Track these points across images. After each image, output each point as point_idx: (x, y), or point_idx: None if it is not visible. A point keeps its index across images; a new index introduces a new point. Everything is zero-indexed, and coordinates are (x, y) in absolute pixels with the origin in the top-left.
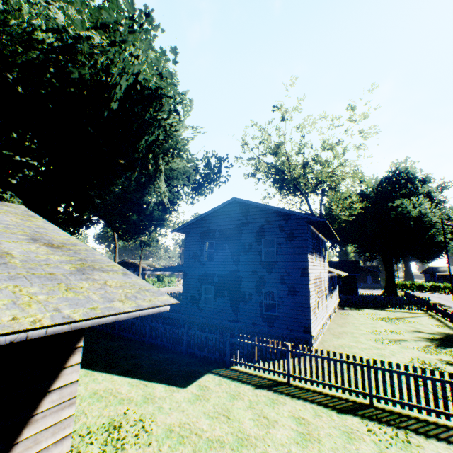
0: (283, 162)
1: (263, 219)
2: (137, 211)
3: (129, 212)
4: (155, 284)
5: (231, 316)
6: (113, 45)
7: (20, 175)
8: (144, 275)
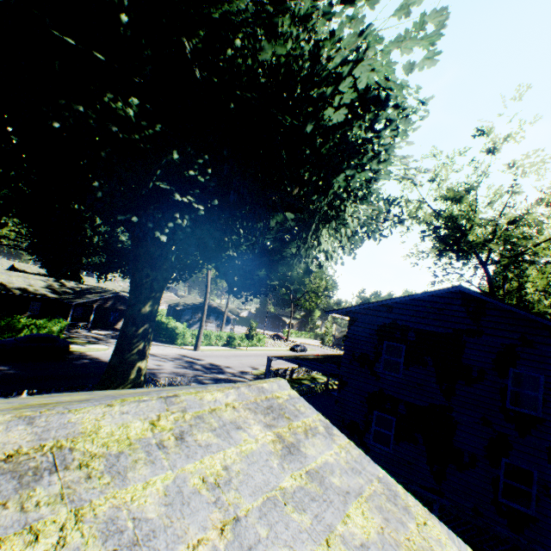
0: (465, 213)
1: (516, 335)
2: (268, 265)
3: (255, 265)
4: (241, 342)
5: (428, 481)
6: (348, 2)
7: (171, 225)
8: (269, 362)
